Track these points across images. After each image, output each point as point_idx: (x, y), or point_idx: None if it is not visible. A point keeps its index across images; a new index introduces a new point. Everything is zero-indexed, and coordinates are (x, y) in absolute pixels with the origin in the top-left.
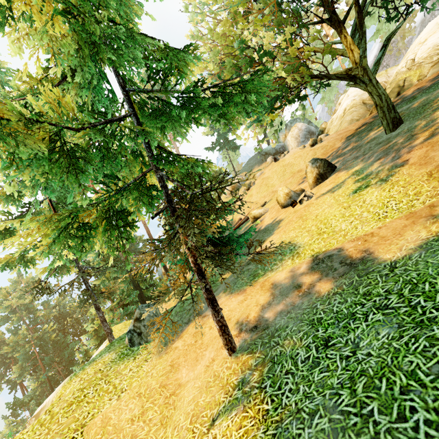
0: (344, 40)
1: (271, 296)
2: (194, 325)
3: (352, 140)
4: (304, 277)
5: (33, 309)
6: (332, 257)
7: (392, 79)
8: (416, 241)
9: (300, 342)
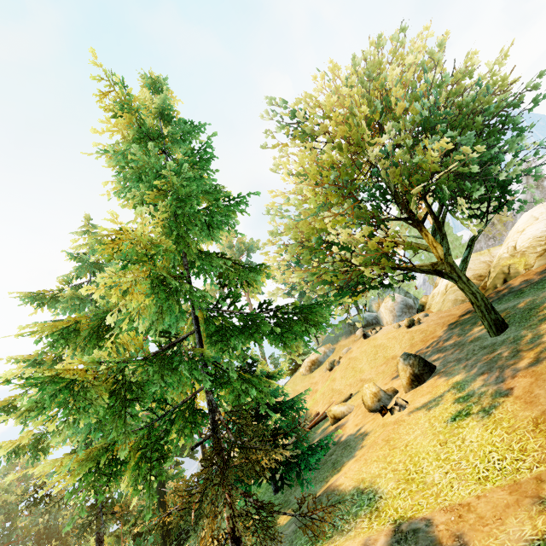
0: (425, 237)
1: None
2: None
3: (454, 331)
4: None
5: (15, 514)
6: (417, 534)
7: (494, 262)
8: (518, 540)
9: None
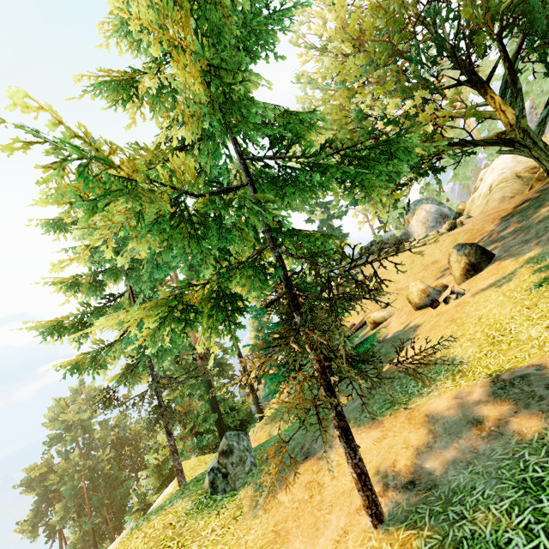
0: (491, 101)
1: (430, 435)
2: (305, 470)
3: (511, 220)
4: (483, 407)
5: (90, 428)
6: (528, 378)
7: None
8: None
9: (507, 519)
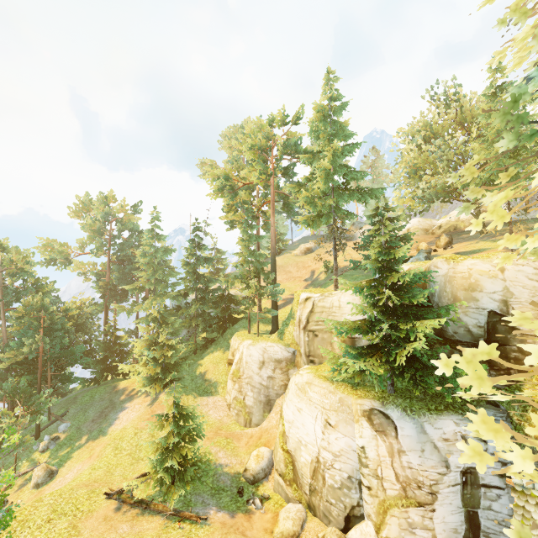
0: None
1: (505, 249)
2: None
3: None
4: None
5: (36, 282)
6: None
7: (445, 222)
8: None
9: None
